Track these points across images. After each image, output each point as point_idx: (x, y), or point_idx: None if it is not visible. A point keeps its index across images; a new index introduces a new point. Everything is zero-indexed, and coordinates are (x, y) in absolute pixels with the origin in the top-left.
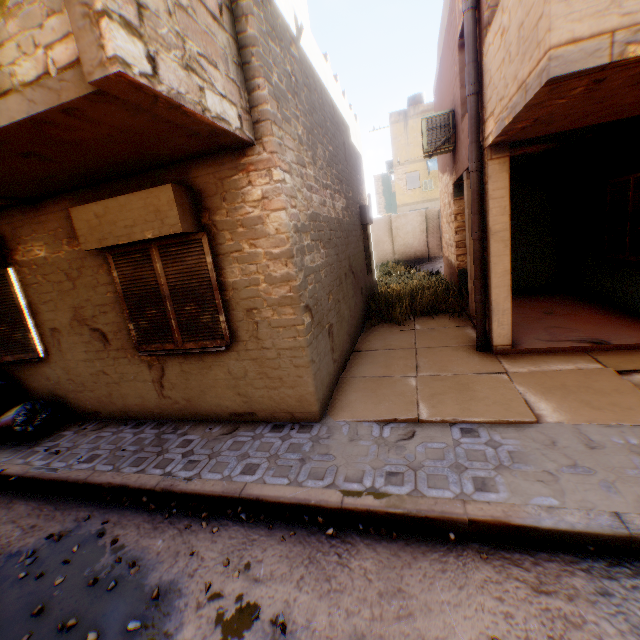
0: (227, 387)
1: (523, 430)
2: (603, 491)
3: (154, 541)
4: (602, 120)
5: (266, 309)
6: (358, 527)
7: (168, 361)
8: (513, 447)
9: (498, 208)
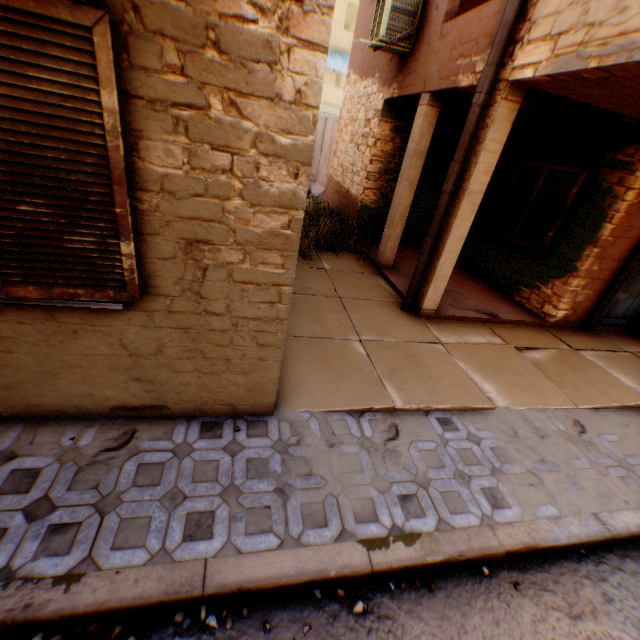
0: (113, 368)
1: (487, 418)
2: (574, 489)
3: None
4: (605, 106)
5: (231, 248)
6: (388, 586)
7: None
8: (491, 442)
9: (486, 165)
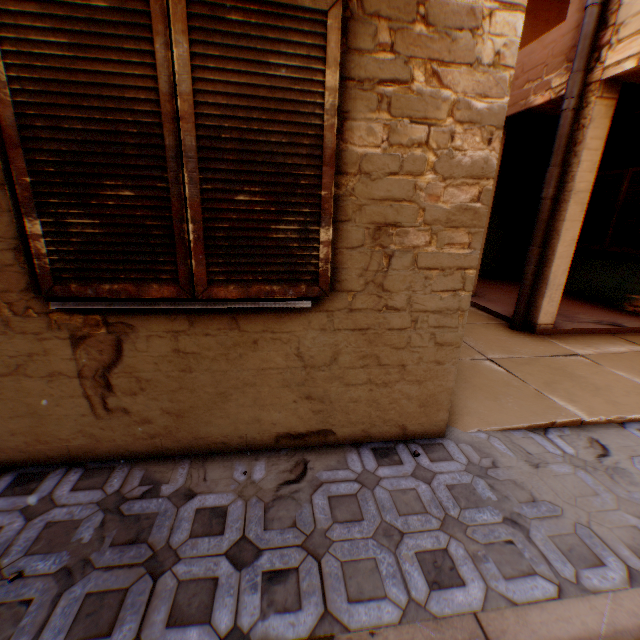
0: (285, 384)
1: None
2: None
3: None
4: None
5: (419, 229)
6: None
7: (139, 327)
8: None
9: (588, 162)
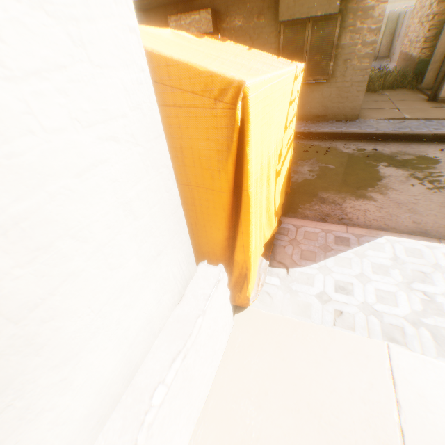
0: (317, 102)
1: None
2: None
3: (313, 143)
4: None
5: (354, 60)
6: (388, 140)
7: None
8: None
9: None
